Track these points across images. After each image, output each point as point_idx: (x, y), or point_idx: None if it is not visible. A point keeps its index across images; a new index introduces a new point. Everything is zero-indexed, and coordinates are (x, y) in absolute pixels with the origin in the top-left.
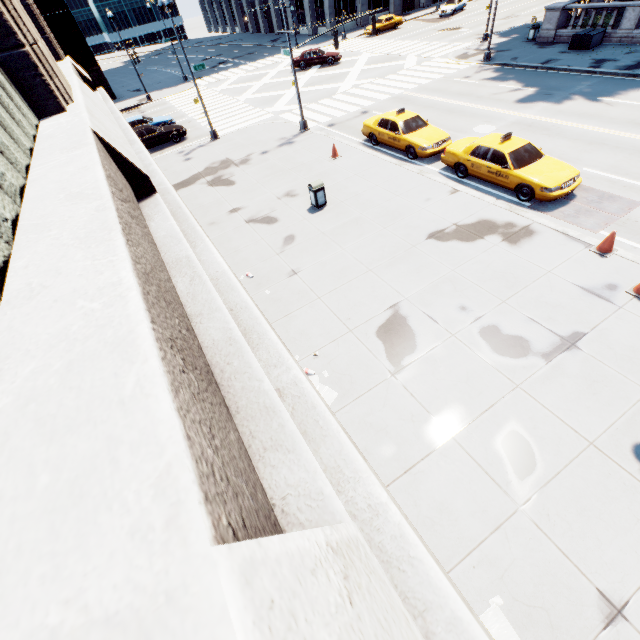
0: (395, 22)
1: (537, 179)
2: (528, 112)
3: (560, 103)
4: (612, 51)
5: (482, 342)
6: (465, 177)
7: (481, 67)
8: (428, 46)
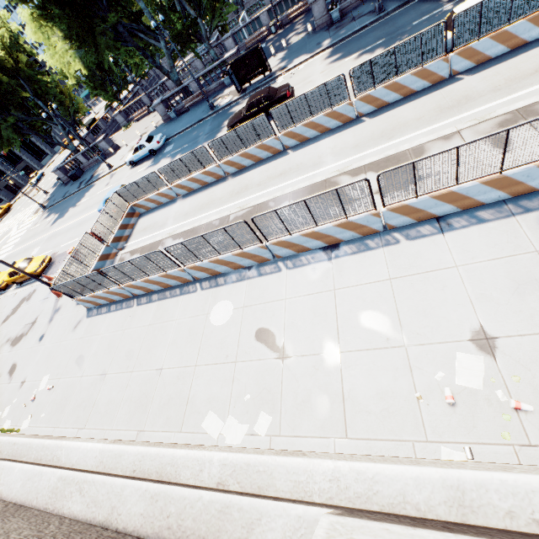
0: (6, 208)
1: (30, 270)
2: (53, 229)
3: (64, 216)
4: (87, 174)
5: (11, 346)
6: (21, 283)
7: (43, 213)
8: (24, 213)
